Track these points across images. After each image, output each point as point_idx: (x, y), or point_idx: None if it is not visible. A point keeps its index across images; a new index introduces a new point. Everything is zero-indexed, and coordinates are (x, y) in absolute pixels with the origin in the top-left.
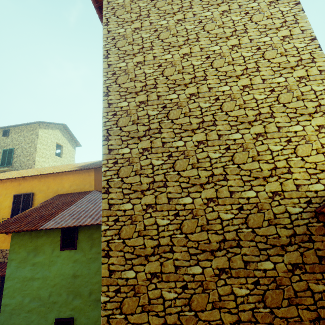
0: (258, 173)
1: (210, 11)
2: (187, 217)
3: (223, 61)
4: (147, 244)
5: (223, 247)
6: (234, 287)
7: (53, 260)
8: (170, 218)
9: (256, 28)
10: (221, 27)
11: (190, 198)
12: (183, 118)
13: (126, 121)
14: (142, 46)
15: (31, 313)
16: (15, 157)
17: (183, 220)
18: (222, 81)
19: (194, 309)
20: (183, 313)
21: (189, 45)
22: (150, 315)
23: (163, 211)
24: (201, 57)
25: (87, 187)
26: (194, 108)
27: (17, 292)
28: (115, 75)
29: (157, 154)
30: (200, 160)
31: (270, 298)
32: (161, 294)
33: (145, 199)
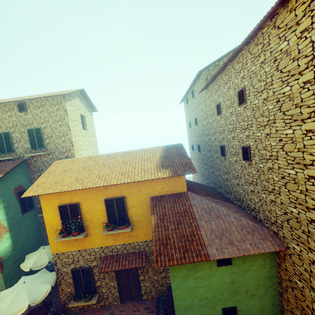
0: None
1: None
2: None
3: None
4: None
5: None
6: None
7: (212, 273)
8: None
9: None
10: None
11: None
12: None
13: None
14: None
15: (202, 307)
16: (46, 138)
17: None
18: None
19: None
20: None
21: None
22: None
23: None
24: None
25: (179, 188)
26: None
27: (186, 297)
28: None
29: None
30: None
31: None
32: None
33: None
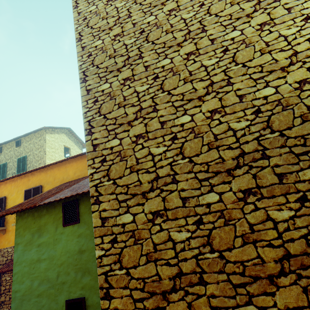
0: (272, 66)
1: None
2: (187, 138)
3: None
4: (142, 179)
5: (243, 163)
6: (270, 211)
7: (57, 238)
8: (166, 143)
9: None
10: None
11: (187, 116)
12: (165, 36)
13: (102, 58)
14: None
15: (41, 297)
16: (29, 163)
17: (183, 142)
18: None
19: (217, 249)
20: (202, 256)
21: None
22: (158, 264)
23: (157, 138)
24: None
25: None
26: (176, 22)
27: (26, 277)
28: (86, 20)
29: (141, 80)
30: (193, 72)
31: None
32: (169, 236)
33: (134, 130)
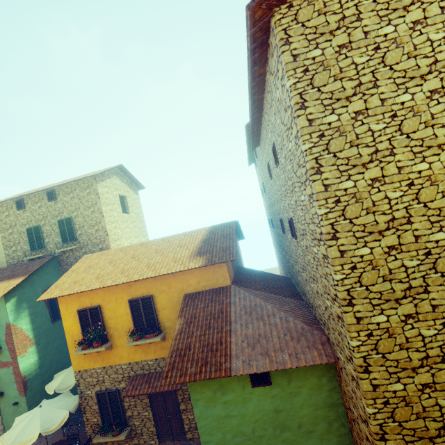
0: None
1: None
2: None
3: None
4: (429, 426)
5: None
6: None
7: (246, 397)
8: None
9: None
10: None
11: None
12: None
13: (373, 277)
14: (375, 148)
15: None
16: (78, 228)
17: None
18: None
19: None
20: None
21: None
22: None
23: None
24: None
25: (220, 281)
26: None
27: (215, 430)
28: (339, 204)
29: (427, 321)
30: None
31: None
32: None
33: (420, 378)
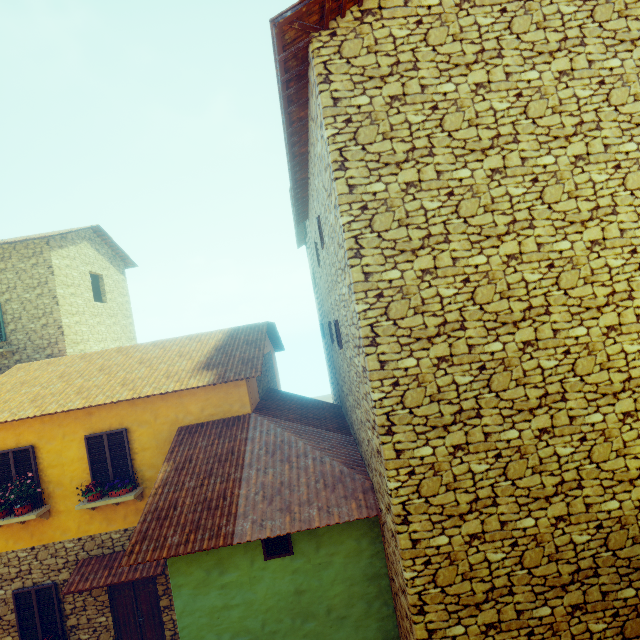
0: (623, 475)
1: (552, 154)
2: (528, 546)
3: (577, 276)
4: (476, 589)
5: (577, 579)
6: (589, 624)
7: (255, 575)
8: (505, 549)
9: (632, 204)
10: (573, 196)
11: (531, 519)
12: (515, 389)
13: (418, 397)
14: (428, 232)
15: None
16: (10, 320)
17: (524, 550)
18: (574, 317)
19: None
20: None
21: (516, 235)
22: None
23: (495, 541)
24: (540, 265)
25: (236, 408)
26: (532, 370)
27: (206, 630)
28: (382, 299)
29: (478, 453)
30: (543, 459)
31: (629, 629)
32: None
33: (467, 527)
